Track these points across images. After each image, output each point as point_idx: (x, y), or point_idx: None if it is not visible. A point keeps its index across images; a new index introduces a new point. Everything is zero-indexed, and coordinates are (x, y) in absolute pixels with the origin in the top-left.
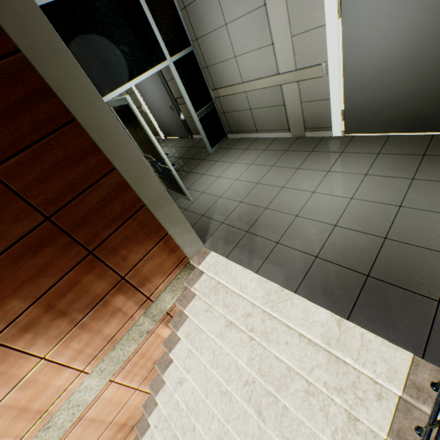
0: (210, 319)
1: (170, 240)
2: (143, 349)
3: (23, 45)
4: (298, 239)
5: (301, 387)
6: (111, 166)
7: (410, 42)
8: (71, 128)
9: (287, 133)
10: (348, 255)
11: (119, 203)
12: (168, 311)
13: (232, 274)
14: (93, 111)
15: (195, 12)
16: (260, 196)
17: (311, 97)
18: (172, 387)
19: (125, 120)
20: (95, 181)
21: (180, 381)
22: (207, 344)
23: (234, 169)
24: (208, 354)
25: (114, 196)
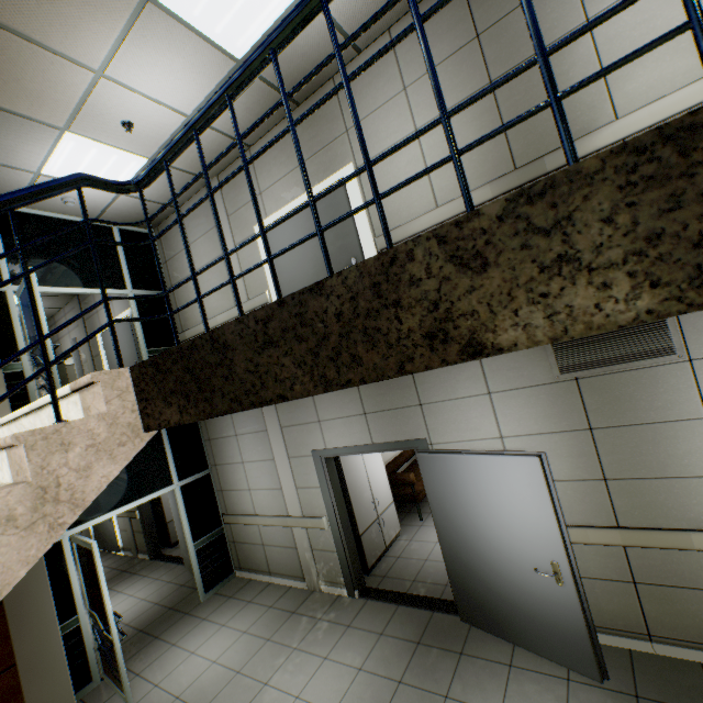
0: None
1: None
2: None
3: None
4: None
5: None
6: None
7: (317, 267)
8: None
9: None
10: None
11: None
12: None
13: None
14: None
15: (174, 264)
16: None
17: None
18: None
19: (27, 309)
20: None
21: None
22: None
23: None
24: None
25: None
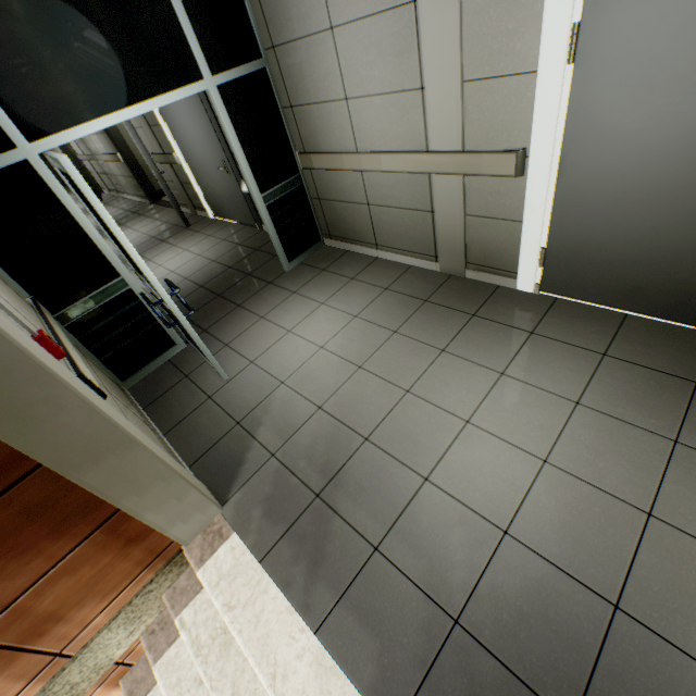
0: None
1: (127, 521)
2: None
3: None
4: (422, 551)
5: None
6: None
7: None
8: None
9: (431, 262)
10: (529, 638)
11: None
12: (119, 659)
13: (263, 621)
14: None
15: None
16: (359, 404)
17: (485, 210)
18: None
19: (84, 200)
20: None
21: None
22: None
23: (321, 320)
24: None
25: None
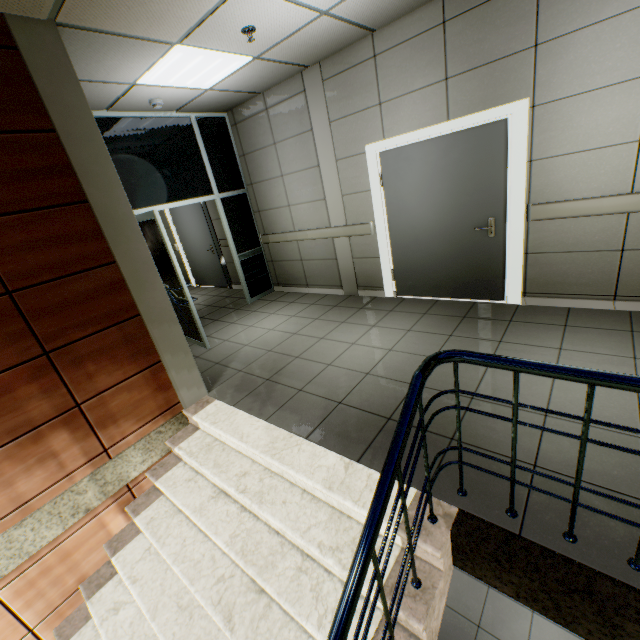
0: (191, 490)
1: (161, 372)
2: (69, 544)
3: (62, 128)
4: (325, 386)
5: (293, 564)
6: (111, 259)
7: (440, 214)
8: (80, 209)
9: (339, 289)
10: (374, 400)
11: (107, 302)
12: (130, 484)
13: (235, 423)
14: (111, 199)
15: (254, 160)
16: (294, 346)
17: (362, 254)
18: (98, 618)
19: (146, 239)
20: (87, 268)
21: (116, 607)
22: (178, 530)
23: (271, 319)
24: (175, 544)
25: (104, 292)
